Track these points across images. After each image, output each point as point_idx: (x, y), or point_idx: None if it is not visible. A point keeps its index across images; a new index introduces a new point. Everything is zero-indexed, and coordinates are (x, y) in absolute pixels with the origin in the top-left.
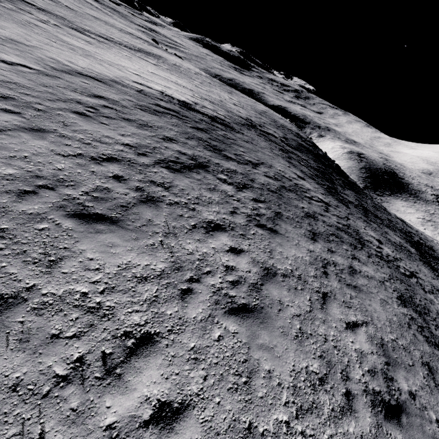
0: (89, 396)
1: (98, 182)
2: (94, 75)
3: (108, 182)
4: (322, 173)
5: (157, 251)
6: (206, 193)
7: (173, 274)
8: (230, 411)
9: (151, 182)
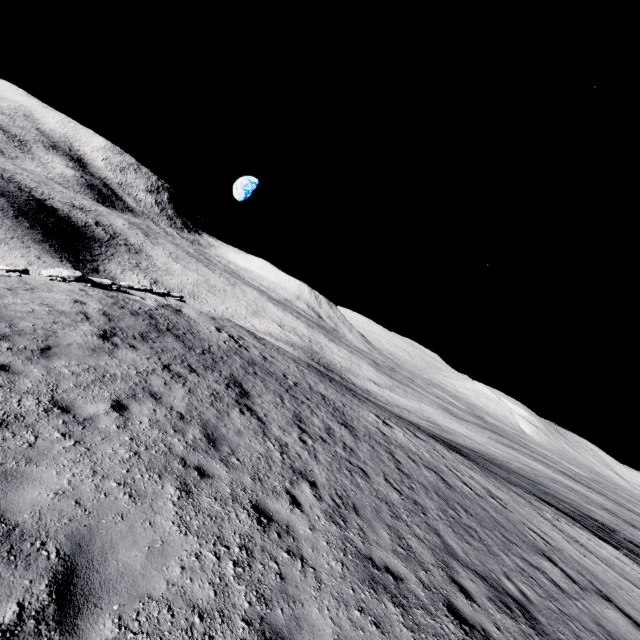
0: None
1: None
2: None
3: None
4: None
5: None
6: None
7: None
8: None
9: None
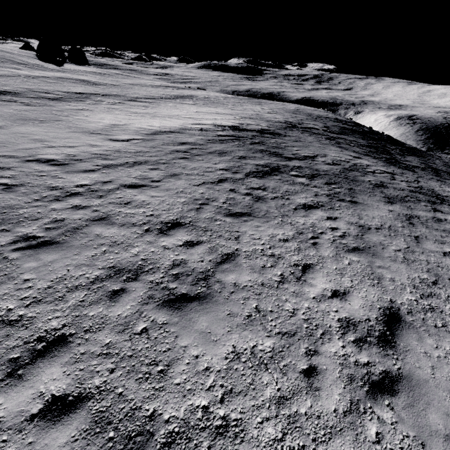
0: (296, 288)
1: (225, 195)
2: (169, 130)
3: (230, 194)
4: (375, 148)
5: (283, 226)
6: (290, 187)
7: (300, 236)
8: (375, 294)
9: (252, 188)
